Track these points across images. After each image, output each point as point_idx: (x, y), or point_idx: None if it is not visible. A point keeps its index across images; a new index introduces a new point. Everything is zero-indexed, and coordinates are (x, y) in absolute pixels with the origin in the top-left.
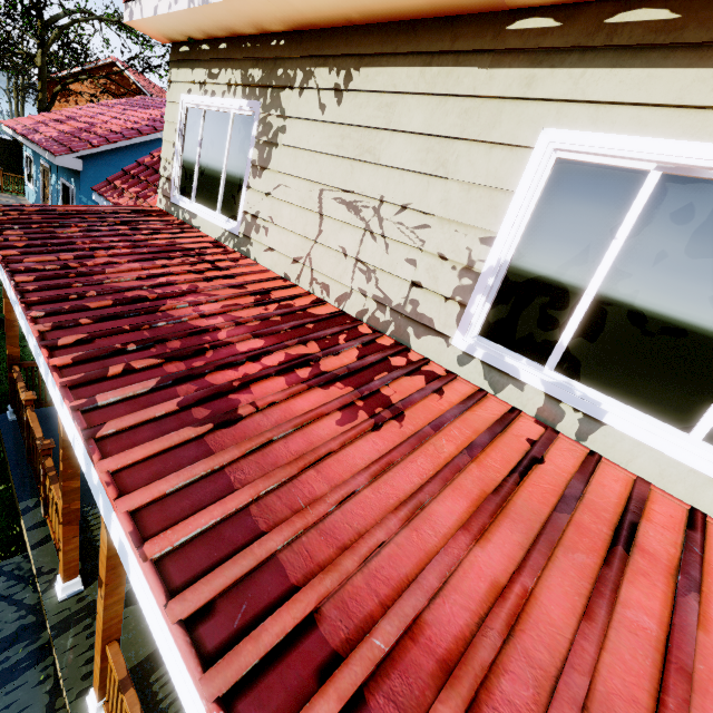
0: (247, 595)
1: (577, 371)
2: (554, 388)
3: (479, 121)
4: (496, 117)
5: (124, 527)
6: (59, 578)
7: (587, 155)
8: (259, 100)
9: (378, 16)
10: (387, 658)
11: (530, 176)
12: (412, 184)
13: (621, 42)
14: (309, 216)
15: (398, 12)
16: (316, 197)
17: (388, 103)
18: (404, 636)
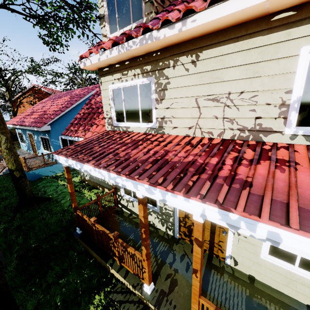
0: None
1: None
2: None
3: (269, 53)
4: (277, 50)
5: (274, 225)
6: (145, 285)
7: None
8: (152, 76)
9: (207, 32)
10: None
11: (302, 64)
12: (243, 83)
13: None
14: (192, 110)
15: (218, 28)
16: (194, 102)
17: (220, 59)
18: None
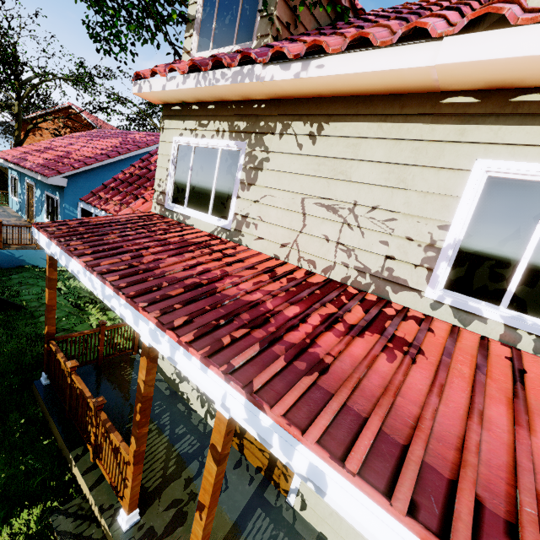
0: (428, 490)
1: (524, 307)
2: (511, 320)
3: (427, 155)
4: (440, 152)
5: (320, 454)
6: (122, 512)
7: (510, 174)
8: (244, 141)
9: (343, 93)
10: (538, 520)
11: (471, 187)
12: (379, 193)
13: (523, 112)
14: (293, 215)
15: (359, 92)
16: (299, 203)
17: (354, 143)
18: (537, 503)
